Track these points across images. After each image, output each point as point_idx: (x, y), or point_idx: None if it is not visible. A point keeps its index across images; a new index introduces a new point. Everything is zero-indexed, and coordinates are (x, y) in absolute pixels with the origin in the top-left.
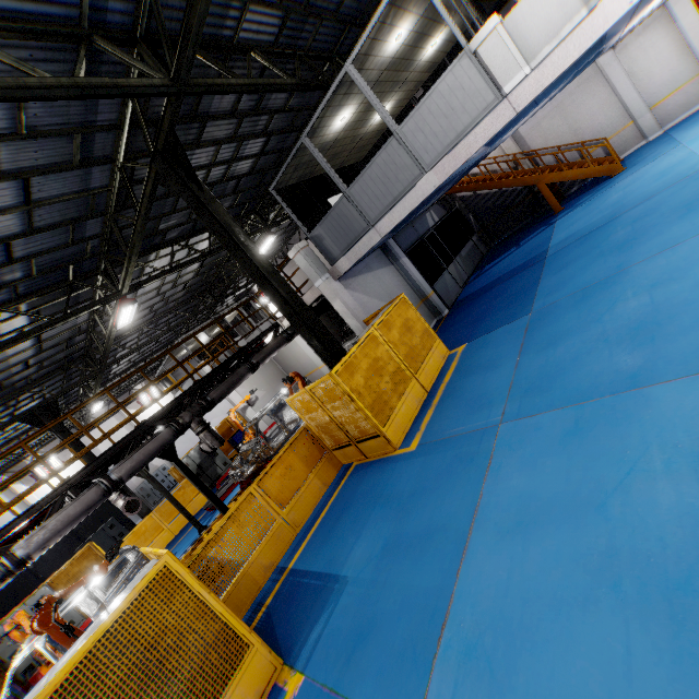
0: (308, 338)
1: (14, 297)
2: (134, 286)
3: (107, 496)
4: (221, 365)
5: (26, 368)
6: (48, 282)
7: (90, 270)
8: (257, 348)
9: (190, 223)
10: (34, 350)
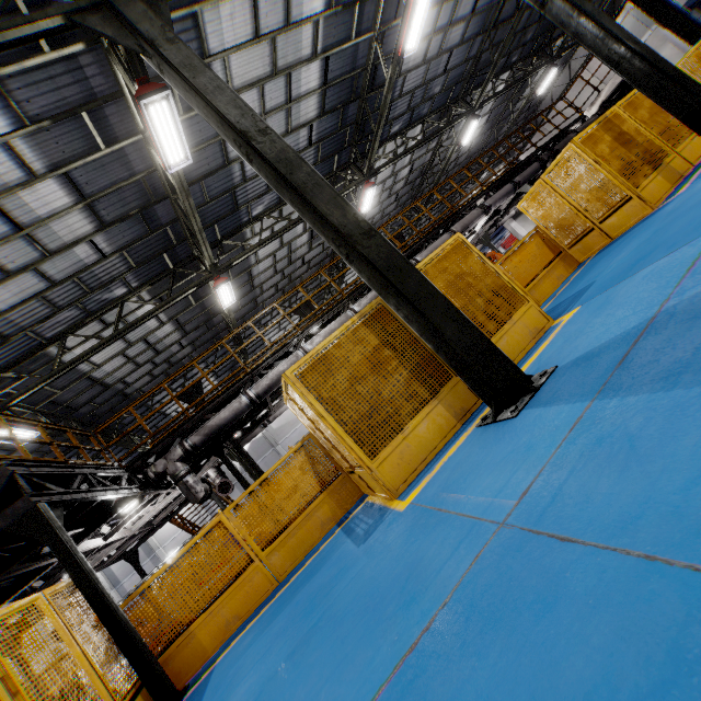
0: (676, 28)
1: (427, 113)
2: (478, 106)
3: (514, 191)
4: (551, 139)
5: (394, 202)
6: (440, 103)
7: (454, 98)
8: (572, 131)
9: (505, 58)
10: (404, 181)
